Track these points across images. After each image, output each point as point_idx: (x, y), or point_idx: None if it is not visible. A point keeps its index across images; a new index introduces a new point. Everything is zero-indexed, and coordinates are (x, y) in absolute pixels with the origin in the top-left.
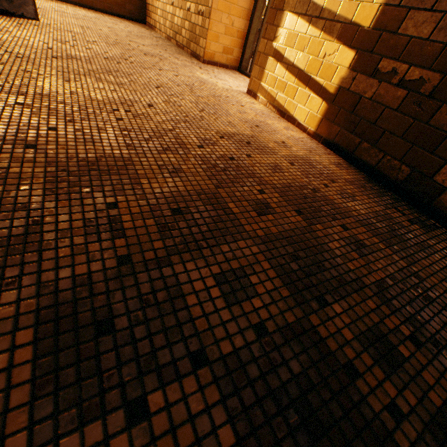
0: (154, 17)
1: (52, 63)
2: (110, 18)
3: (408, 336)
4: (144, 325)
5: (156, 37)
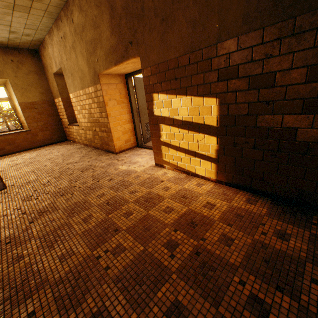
0: (72, 136)
1: (32, 230)
2: (45, 149)
3: None
4: None
5: (79, 148)
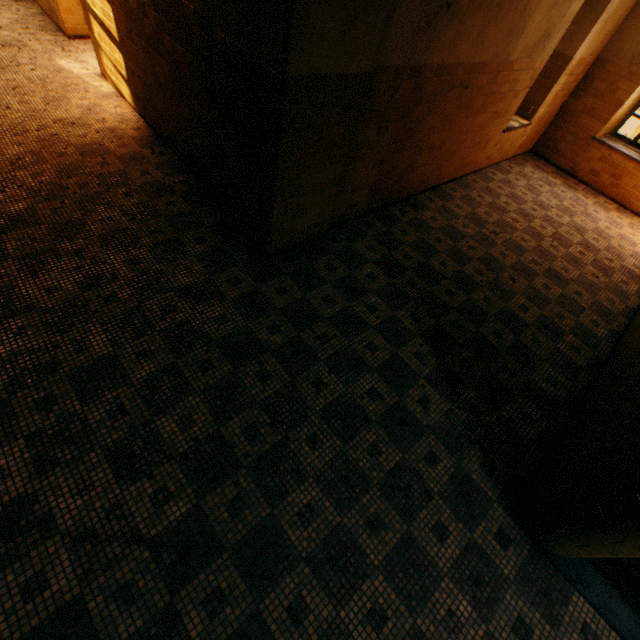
0: None
1: None
2: None
3: (100, 184)
4: (6, 183)
5: None
